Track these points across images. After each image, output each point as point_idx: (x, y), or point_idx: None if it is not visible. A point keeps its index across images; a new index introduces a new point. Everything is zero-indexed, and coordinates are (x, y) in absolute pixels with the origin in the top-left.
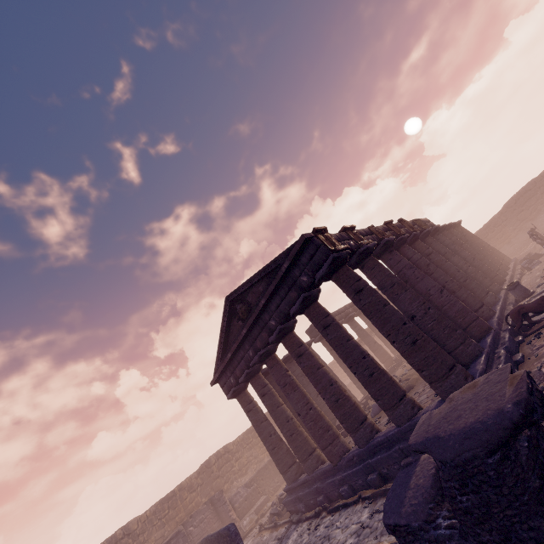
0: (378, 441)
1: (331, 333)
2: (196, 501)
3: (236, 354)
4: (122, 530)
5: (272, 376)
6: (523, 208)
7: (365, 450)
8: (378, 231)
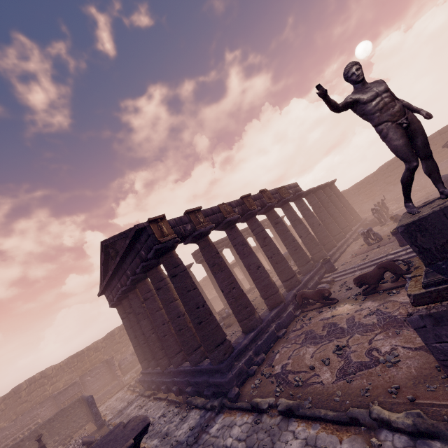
0: (181, 369)
1: (161, 295)
2: (100, 357)
3: (112, 281)
4: (40, 374)
5: (132, 305)
6: (391, 174)
7: (175, 371)
8: (226, 210)
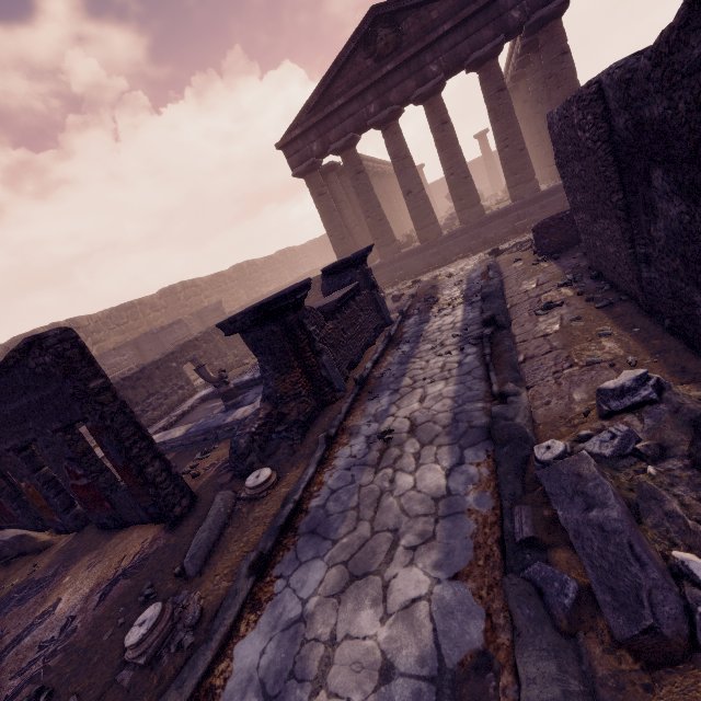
0: (495, 213)
1: (504, 98)
2: (162, 321)
3: (343, 107)
4: (68, 322)
5: (392, 144)
6: None
7: (476, 223)
8: None
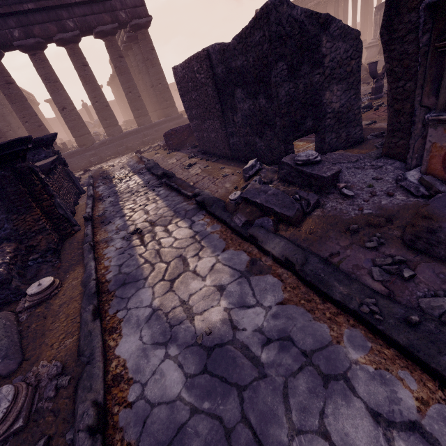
0: (130, 132)
1: (124, 63)
2: None
3: None
4: None
5: (41, 68)
6: None
7: (119, 136)
8: None
